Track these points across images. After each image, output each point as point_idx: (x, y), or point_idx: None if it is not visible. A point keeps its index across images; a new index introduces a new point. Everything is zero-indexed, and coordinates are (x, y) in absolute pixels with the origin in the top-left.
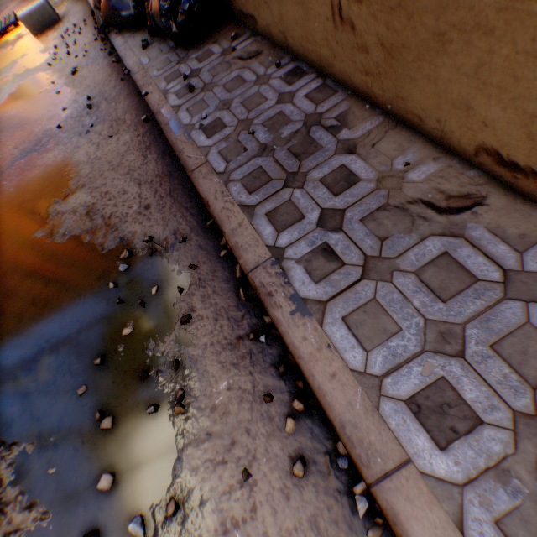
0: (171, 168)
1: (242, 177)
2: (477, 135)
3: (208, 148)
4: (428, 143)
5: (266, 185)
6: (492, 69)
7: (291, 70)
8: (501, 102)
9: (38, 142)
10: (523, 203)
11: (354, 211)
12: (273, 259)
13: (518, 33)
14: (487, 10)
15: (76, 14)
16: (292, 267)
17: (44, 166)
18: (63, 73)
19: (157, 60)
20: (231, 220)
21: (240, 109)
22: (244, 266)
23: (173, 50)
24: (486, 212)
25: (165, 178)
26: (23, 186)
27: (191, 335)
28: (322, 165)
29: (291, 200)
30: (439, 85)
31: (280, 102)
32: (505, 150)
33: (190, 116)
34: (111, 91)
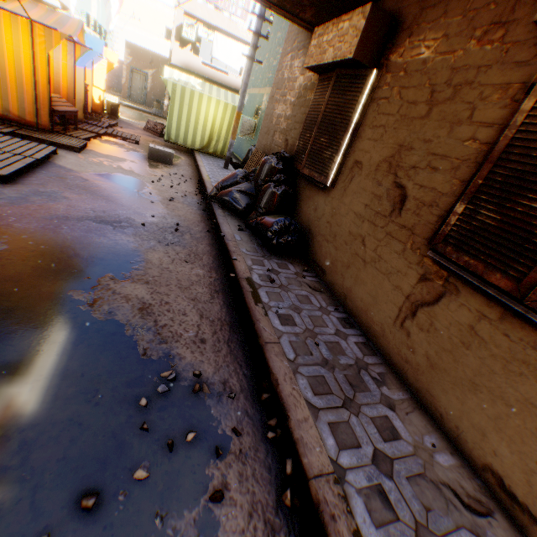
0: (234, 321)
1: (308, 375)
2: (487, 456)
3: (281, 332)
4: (444, 435)
5: (328, 395)
6: (507, 425)
7: (344, 317)
8: (509, 447)
9: (117, 220)
10: (519, 532)
11: (400, 464)
12: (335, 475)
13: (527, 418)
14: (509, 395)
15: (186, 170)
16: (353, 494)
17: (113, 241)
18: (161, 193)
19: (247, 243)
20: (297, 409)
21: (308, 319)
22: (308, 467)
23: (260, 246)
24: (497, 526)
25: (227, 326)
26: (83, 242)
27: (219, 521)
28: (372, 406)
29: (349, 423)
30: (464, 406)
31: (338, 335)
32: (507, 480)
33: (268, 298)
34: (197, 231)
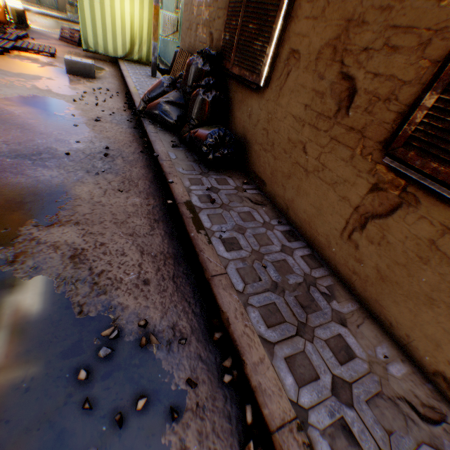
0: (177, 252)
1: (259, 305)
2: (439, 364)
3: (227, 260)
4: (393, 342)
5: (281, 324)
6: None
7: (288, 230)
8: None
9: (36, 152)
10: None
11: (358, 387)
12: (298, 420)
13: None
14: None
15: (111, 83)
16: (318, 438)
17: (33, 178)
18: (85, 113)
19: (183, 161)
20: (252, 350)
21: (253, 239)
22: (270, 419)
23: (197, 162)
24: None
25: (170, 259)
26: None
27: None
28: (324, 326)
29: (305, 352)
30: (417, 319)
31: (284, 251)
32: None
33: (210, 222)
34: (129, 153)
